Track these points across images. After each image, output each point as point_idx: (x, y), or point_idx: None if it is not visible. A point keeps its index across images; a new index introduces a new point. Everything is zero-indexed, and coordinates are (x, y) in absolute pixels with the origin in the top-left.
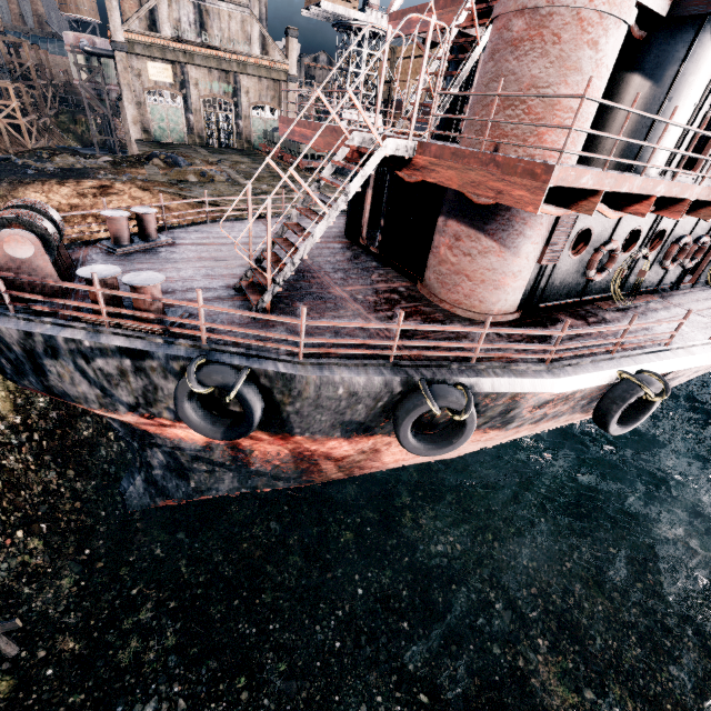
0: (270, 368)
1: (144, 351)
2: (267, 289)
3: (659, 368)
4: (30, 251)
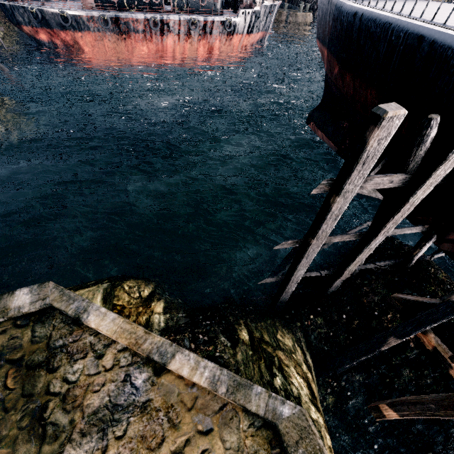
0: (40, 8)
1: (24, 6)
2: None
3: (113, 16)
4: None
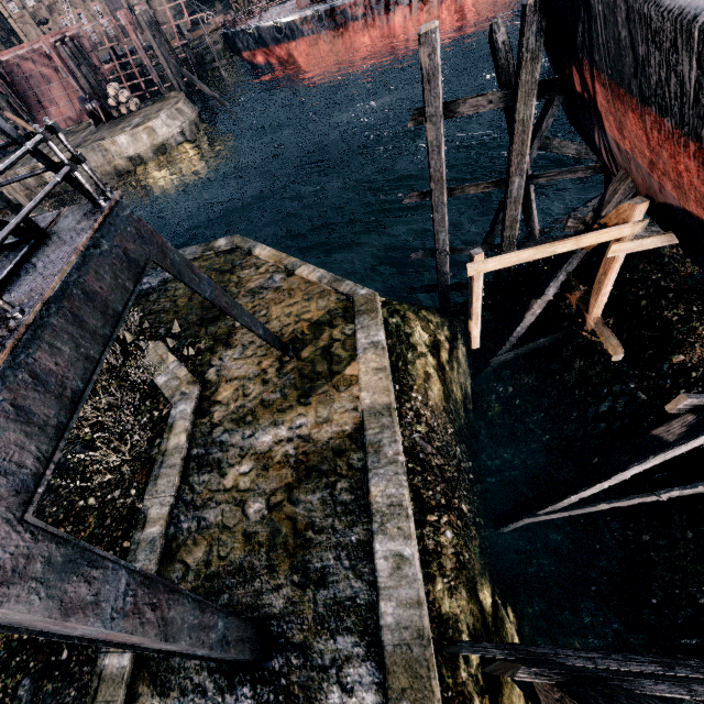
0: (256, 26)
1: (243, 30)
2: (259, 15)
3: (328, 8)
4: (231, 19)
